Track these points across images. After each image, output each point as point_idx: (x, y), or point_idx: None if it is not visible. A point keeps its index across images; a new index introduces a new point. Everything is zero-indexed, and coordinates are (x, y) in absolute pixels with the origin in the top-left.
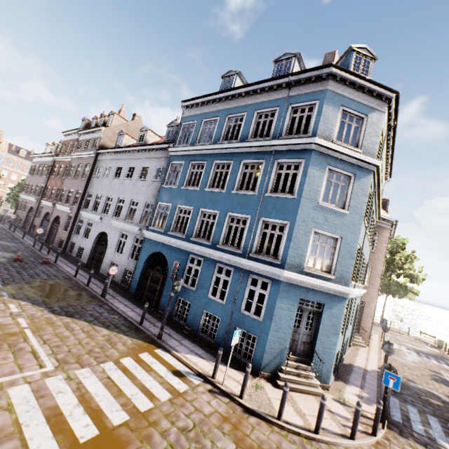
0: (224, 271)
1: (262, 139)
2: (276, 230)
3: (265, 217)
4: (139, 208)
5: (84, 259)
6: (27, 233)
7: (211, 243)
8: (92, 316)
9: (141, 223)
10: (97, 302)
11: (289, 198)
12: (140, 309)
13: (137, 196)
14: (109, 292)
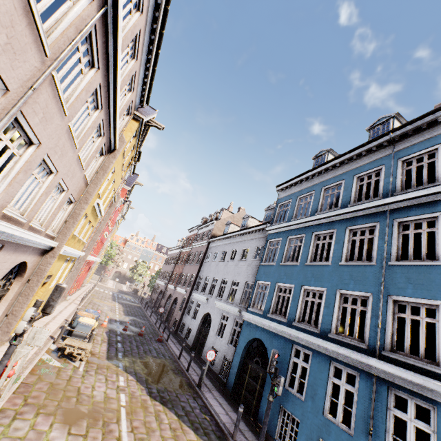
0: (344, 374)
1: (368, 201)
2: (421, 314)
3: (395, 294)
4: (240, 287)
5: (190, 341)
6: (154, 312)
7: (320, 330)
8: (183, 409)
9: (241, 304)
10: (192, 392)
11: (430, 265)
12: (236, 413)
13: (238, 276)
14: (205, 382)
